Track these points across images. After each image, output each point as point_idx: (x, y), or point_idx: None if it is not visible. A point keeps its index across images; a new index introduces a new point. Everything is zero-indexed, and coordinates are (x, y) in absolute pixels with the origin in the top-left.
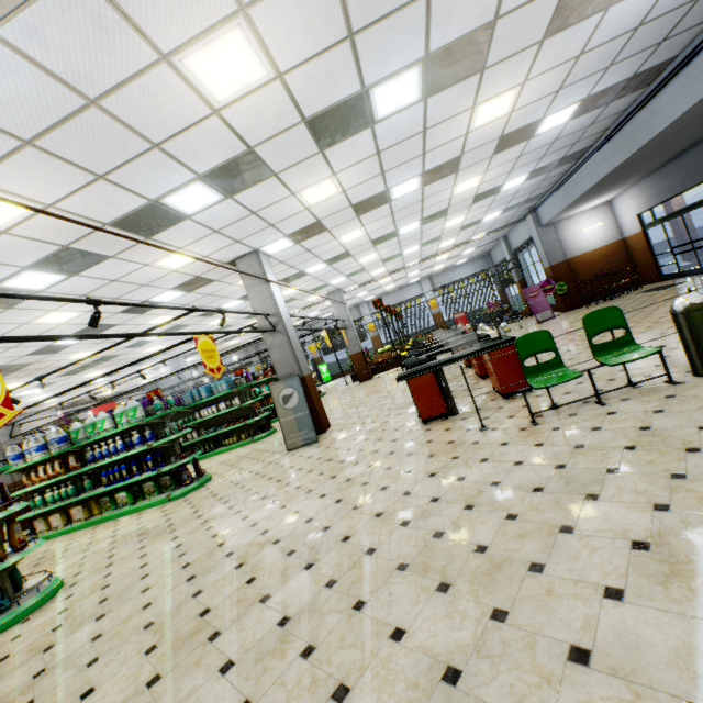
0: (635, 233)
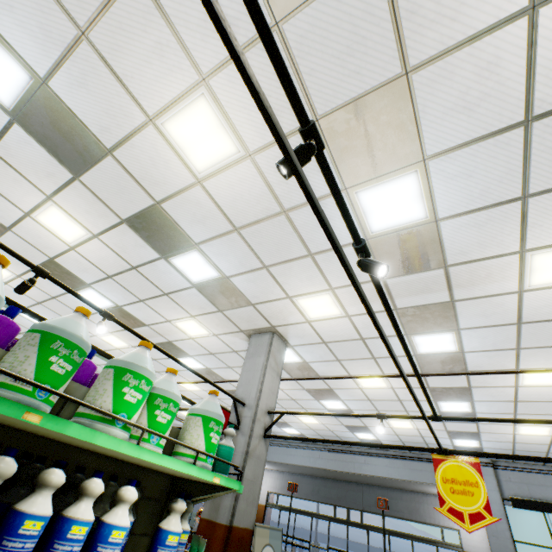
0: (259, 503)
